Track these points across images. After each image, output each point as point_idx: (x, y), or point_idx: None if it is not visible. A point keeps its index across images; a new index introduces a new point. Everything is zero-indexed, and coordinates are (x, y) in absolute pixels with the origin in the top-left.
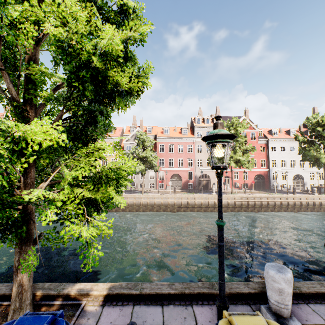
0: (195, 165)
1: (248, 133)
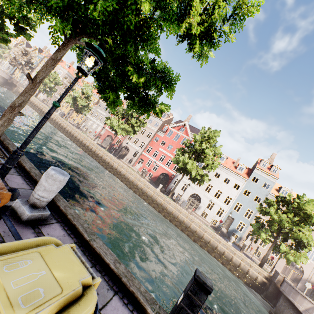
0: (126, 137)
1: (182, 137)
